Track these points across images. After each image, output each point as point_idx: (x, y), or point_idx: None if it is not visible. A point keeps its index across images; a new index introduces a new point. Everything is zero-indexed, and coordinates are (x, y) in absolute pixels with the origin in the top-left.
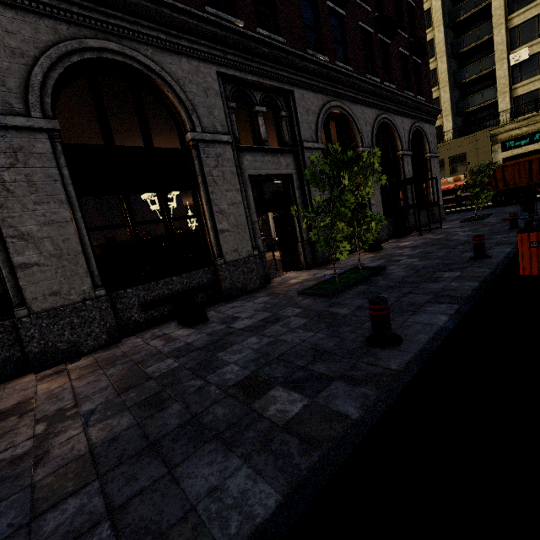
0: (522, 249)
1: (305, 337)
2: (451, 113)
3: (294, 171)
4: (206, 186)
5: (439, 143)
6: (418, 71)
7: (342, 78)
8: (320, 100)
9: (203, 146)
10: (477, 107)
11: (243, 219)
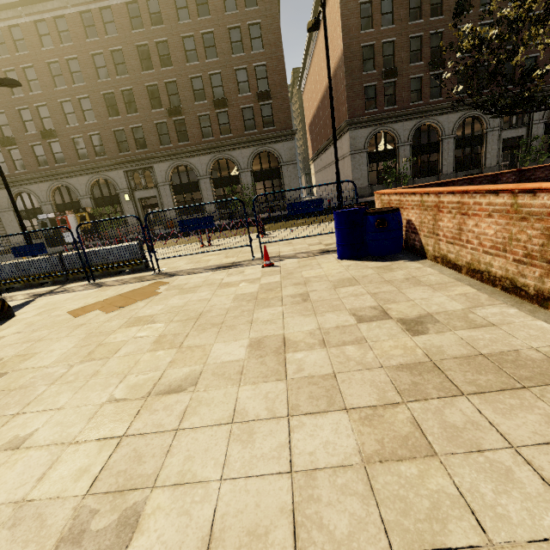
0: None
1: None
2: None
3: (525, 134)
4: (486, 144)
5: None
6: None
7: None
8: None
9: (488, 133)
10: None
11: (495, 154)
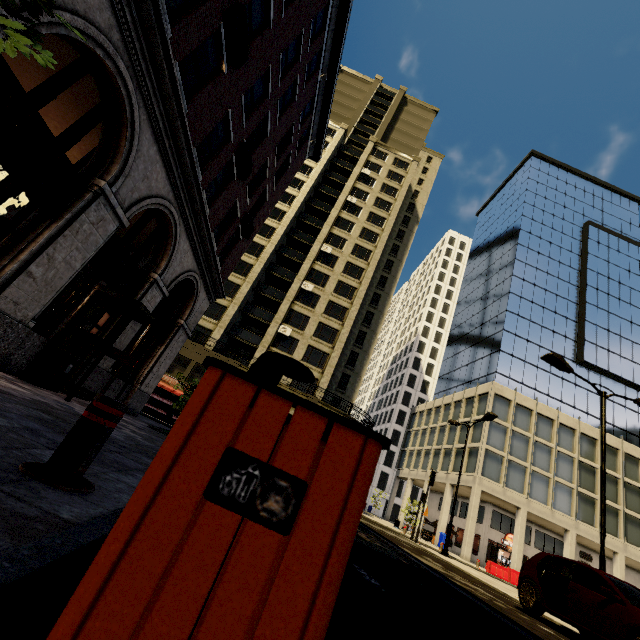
0: (165, 485)
1: None
2: (226, 328)
3: None
4: None
5: (200, 344)
6: (235, 243)
7: (167, 78)
8: (104, 17)
9: None
10: (243, 341)
11: None
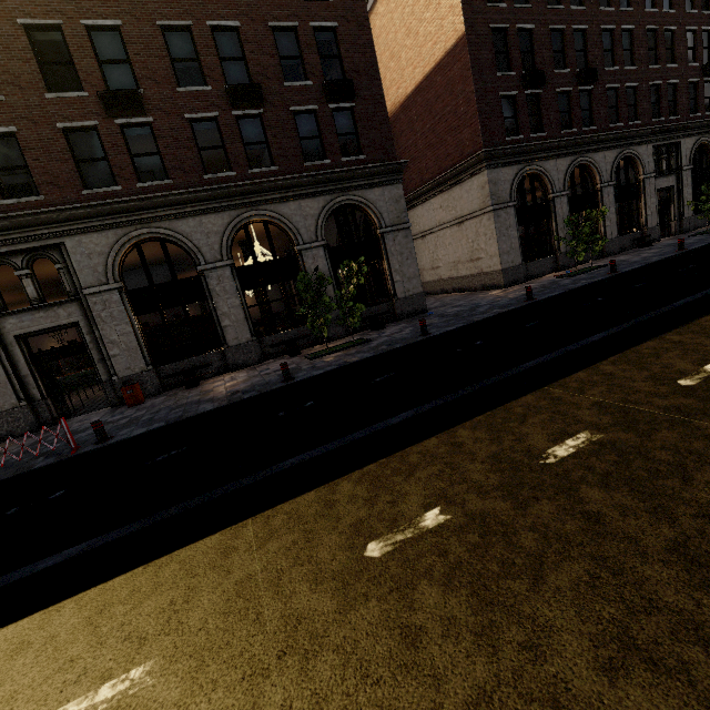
0: None
1: (708, 237)
2: None
3: (675, 184)
4: (644, 197)
5: None
6: None
7: (709, 123)
8: (693, 141)
9: (645, 180)
10: None
11: (655, 210)
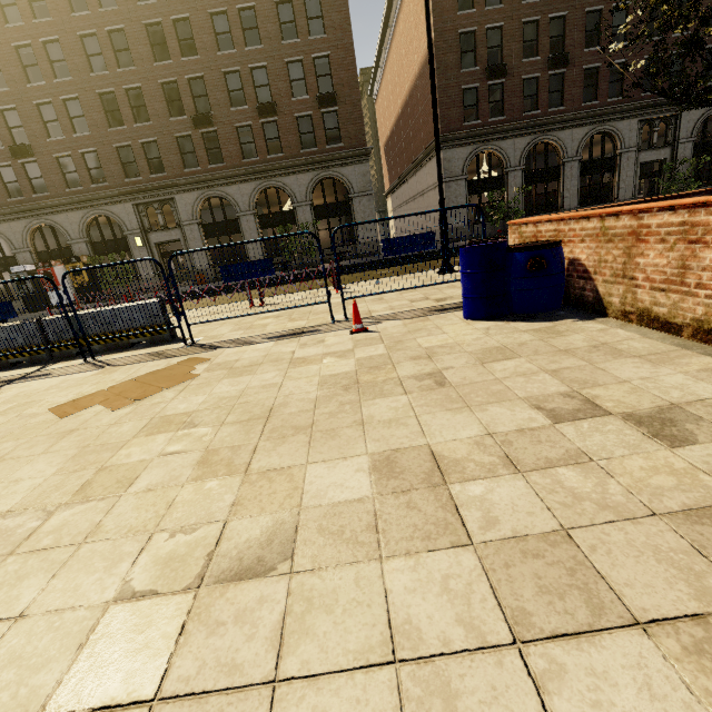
0: None
1: None
2: None
3: (668, 157)
4: (619, 170)
5: None
6: None
7: None
8: (702, 111)
9: (623, 154)
10: None
11: (631, 183)
